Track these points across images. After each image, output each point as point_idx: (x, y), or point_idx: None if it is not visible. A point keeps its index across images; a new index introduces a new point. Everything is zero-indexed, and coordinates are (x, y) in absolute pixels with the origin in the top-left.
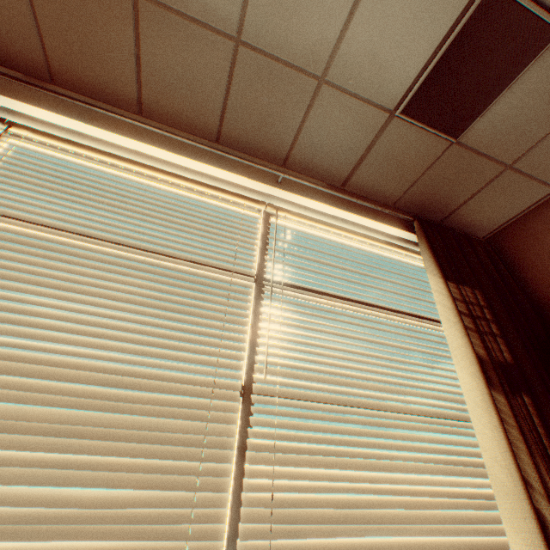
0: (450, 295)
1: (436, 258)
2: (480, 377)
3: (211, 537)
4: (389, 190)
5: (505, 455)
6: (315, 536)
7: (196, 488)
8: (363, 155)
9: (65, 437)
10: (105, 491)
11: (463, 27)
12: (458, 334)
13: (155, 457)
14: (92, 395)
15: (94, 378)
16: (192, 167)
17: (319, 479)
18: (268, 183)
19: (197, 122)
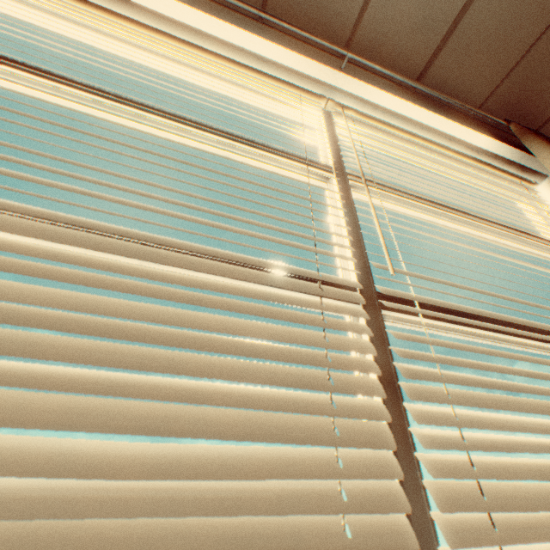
0: None
1: None
2: None
3: (394, 544)
4: (473, 89)
5: None
6: None
7: (336, 441)
8: (448, 32)
9: (62, 337)
10: (153, 446)
11: None
12: None
13: (247, 380)
14: (114, 269)
15: (116, 245)
16: (233, 40)
17: (529, 430)
18: (330, 67)
19: None
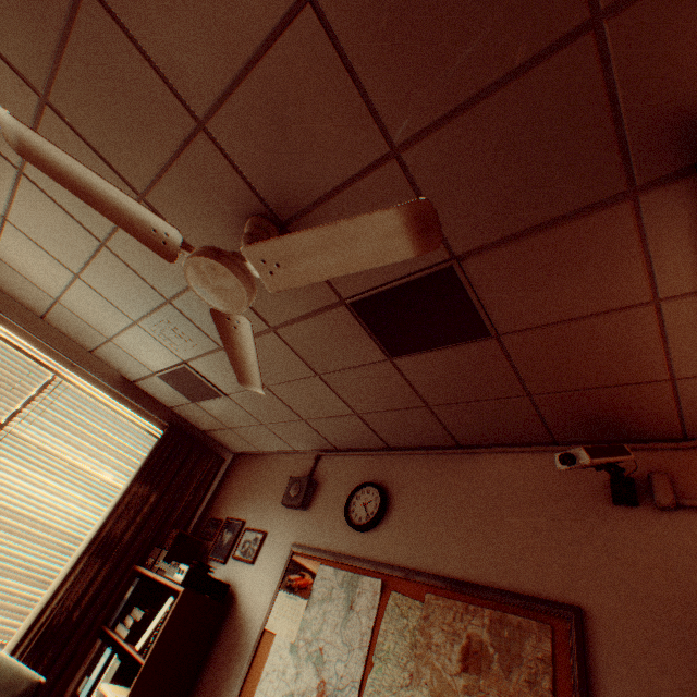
0: (128, 489)
1: (152, 460)
2: (89, 542)
3: None
4: (166, 400)
5: (58, 584)
6: None
7: None
8: (144, 377)
9: None
10: None
11: (179, 369)
12: (107, 514)
13: None
14: None
15: None
16: (6, 330)
17: None
18: (64, 363)
19: (29, 304)
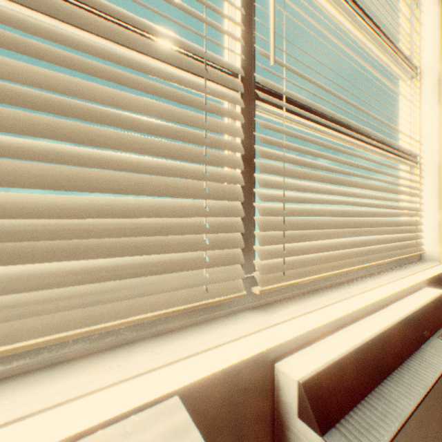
0: None
1: None
2: None
3: (232, 246)
4: None
5: None
6: (318, 239)
7: (206, 197)
8: None
9: None
10: (63, 198)
11: None
12: None
13: (138, 152)
14: None
15: None
16: None
17: (321, 192)
18: None
19: None
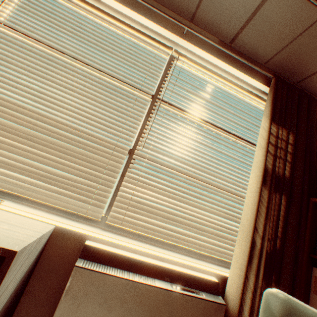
0: (269, 131)
1: (274, 107)
2: (260, 179)
3: (102, 202)
4: (264, 51)
5: (252, 216)
6: (146, 217)
7: (99, 183)
8: (249, 18)
9: (49, 148)
10: (62, 173)
11: None
12: (261, 154)
13: (84, 167)
14: (60, 134)
15: (62, 127)
16: (129, 15)
17: (155, 198)
18: (176, 34)
19: None
